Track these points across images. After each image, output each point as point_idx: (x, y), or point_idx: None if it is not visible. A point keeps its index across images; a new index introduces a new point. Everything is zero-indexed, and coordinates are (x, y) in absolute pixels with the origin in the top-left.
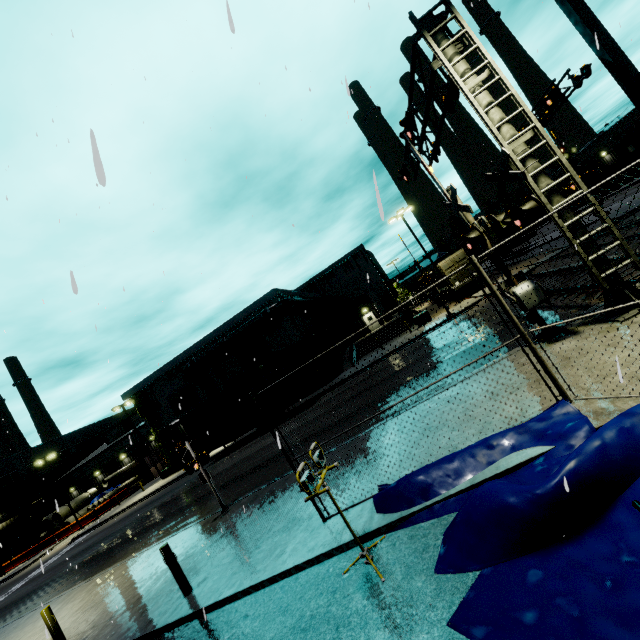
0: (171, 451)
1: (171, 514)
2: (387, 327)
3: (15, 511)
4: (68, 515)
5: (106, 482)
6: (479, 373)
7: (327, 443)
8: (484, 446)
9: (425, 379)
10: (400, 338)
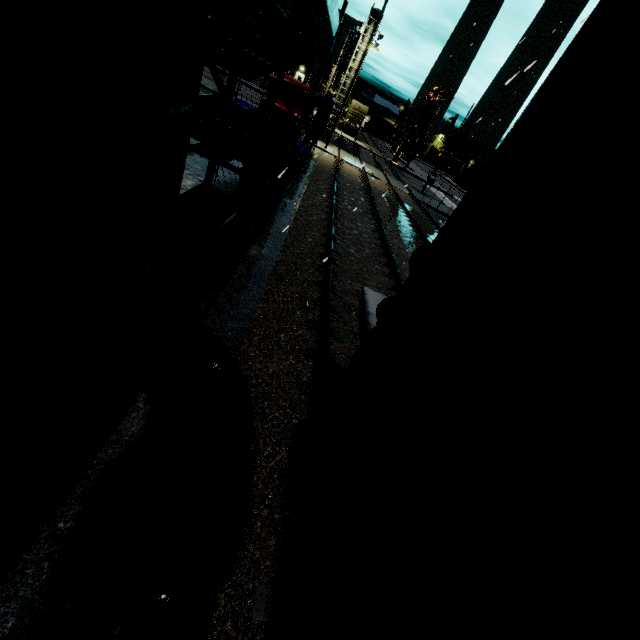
0: None
1: None
2: None
3: None
4: None
5: None
6: None
7: None
8: None
9: None
10: None
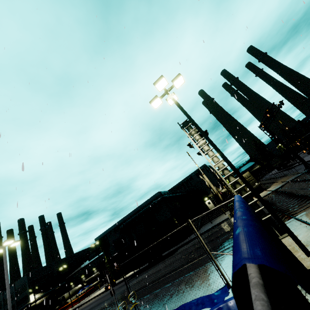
0: (113, 269)
1: (104, 308)
2: (216, 209)
3: (48, 292)
4: (68, 298)
5: (85, 282)
6: (224, 257)
7: (167, 281)
8: (195, 303)
9: (213, 251)
10: (220, 217)
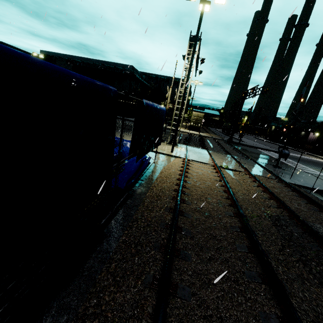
0: None
1: None
2: None
3: None
4: None
5: None
6: None
7: None
8: None
9: None
10: None
